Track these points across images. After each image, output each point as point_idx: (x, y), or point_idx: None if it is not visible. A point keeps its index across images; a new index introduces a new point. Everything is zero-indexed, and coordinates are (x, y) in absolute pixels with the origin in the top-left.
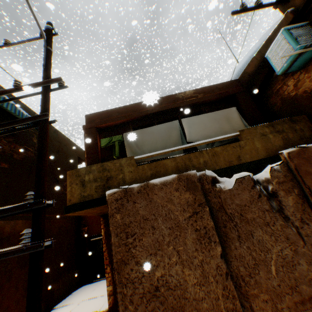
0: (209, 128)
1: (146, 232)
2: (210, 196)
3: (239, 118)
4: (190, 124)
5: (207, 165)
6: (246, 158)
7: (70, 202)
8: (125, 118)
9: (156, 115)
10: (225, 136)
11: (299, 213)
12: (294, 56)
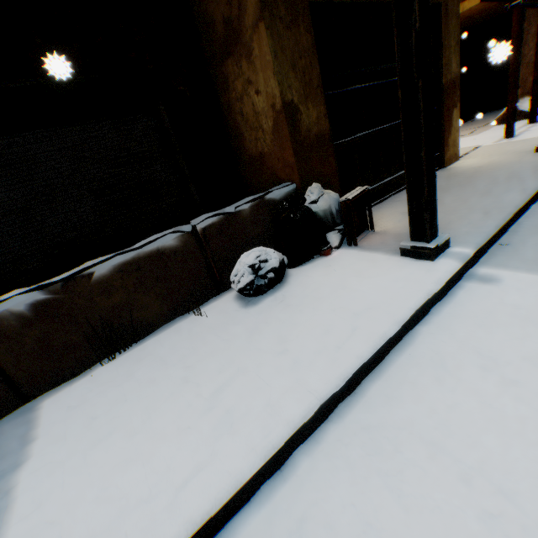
0: None
1: (531, 26)
2: None
3: None
4: None
5: None
6: None
7: None
8: None
9: None
10: None
11: None
12: None
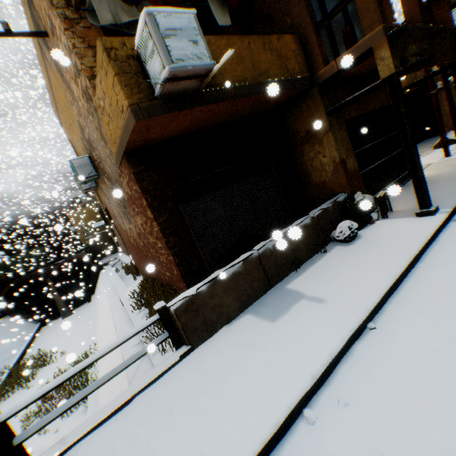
0: None
1: (441, 95)
2: None
3: None
4: None
5: None
6: None
7: (408, 84)
8: None
9: None
10: None
11: None
12: None
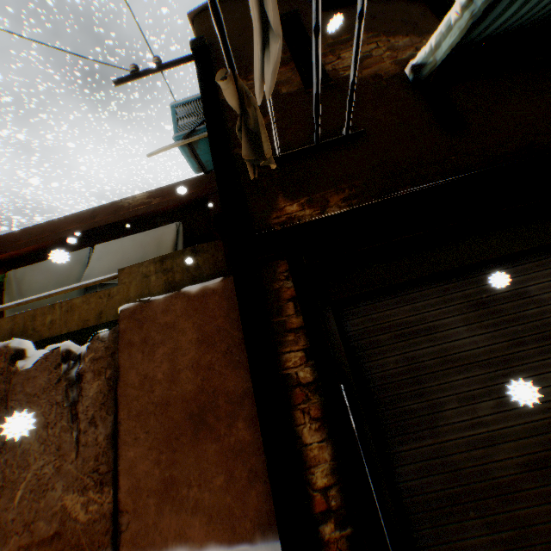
0: (128, 260)
1: None
2: (0, 380)
3: (172, 241)
4: (103, 253)
5: (55, 326)
6: (110, 314)
7: None
8: (36, 243)
9: (88, 236)
10: (97, 279)
11: (96, 408)
12: (183, 150)
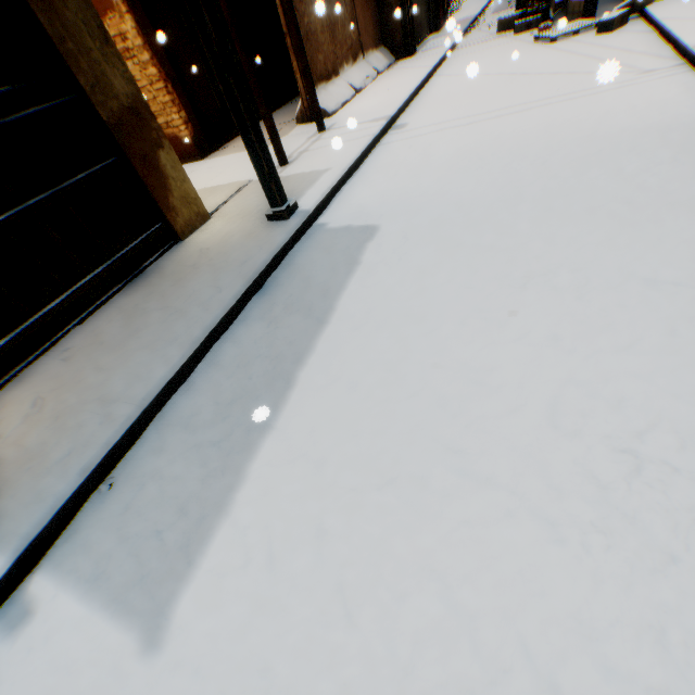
0: None
1: None
2: None
3: None
4: None
5: None
6: None
7: None
8: None
9: None
10: None
11: None
12: None
